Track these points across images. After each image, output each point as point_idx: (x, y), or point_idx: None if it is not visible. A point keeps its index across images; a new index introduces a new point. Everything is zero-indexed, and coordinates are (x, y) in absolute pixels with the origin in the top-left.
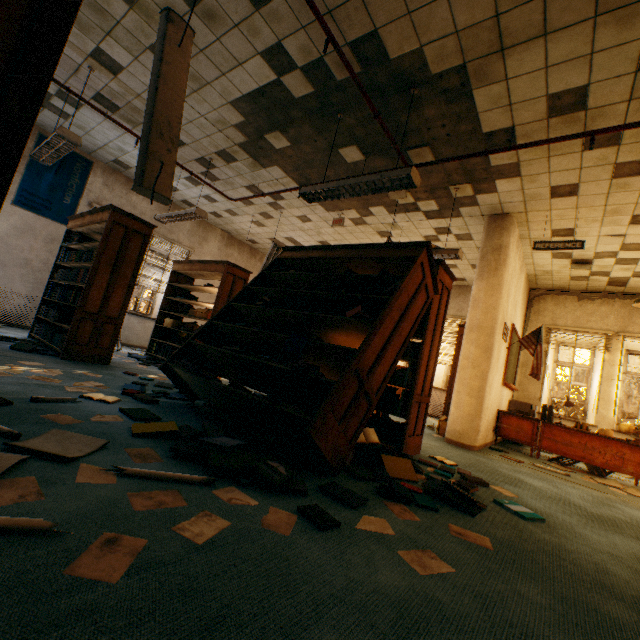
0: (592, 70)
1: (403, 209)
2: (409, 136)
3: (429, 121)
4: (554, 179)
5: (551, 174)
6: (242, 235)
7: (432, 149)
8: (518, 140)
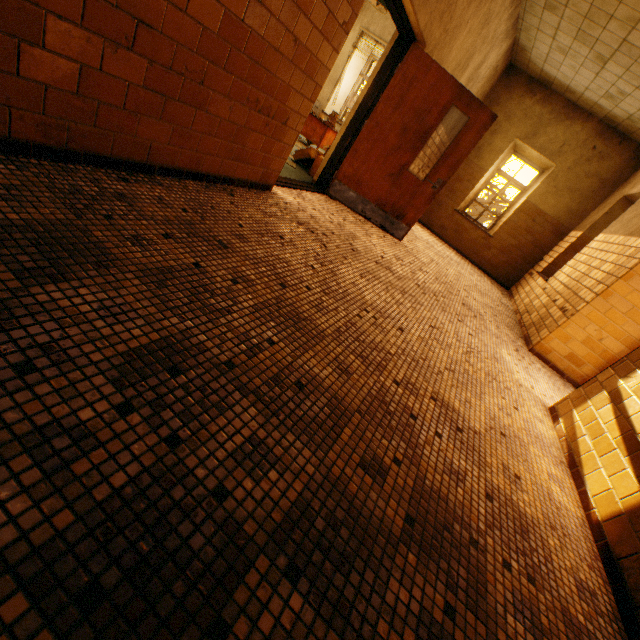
0: None
1: None
2: None
3: None
4: None
5: None
6: None
7: None
8: None
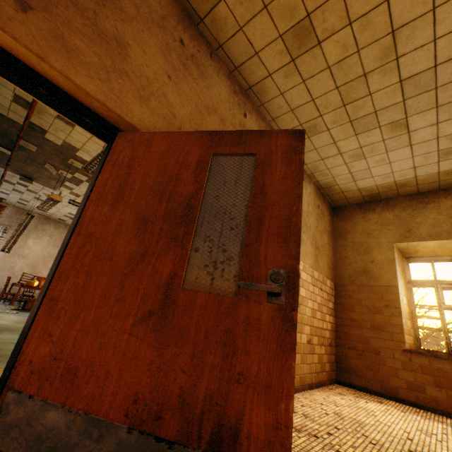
0: (4, 85)
1: (78, 181)
2: (9, 135)
3: (2, 125)
4: (93, 148)
5: (87, 145)
6: (52, 216)
7: (28, 141)
8: (44, 128)
